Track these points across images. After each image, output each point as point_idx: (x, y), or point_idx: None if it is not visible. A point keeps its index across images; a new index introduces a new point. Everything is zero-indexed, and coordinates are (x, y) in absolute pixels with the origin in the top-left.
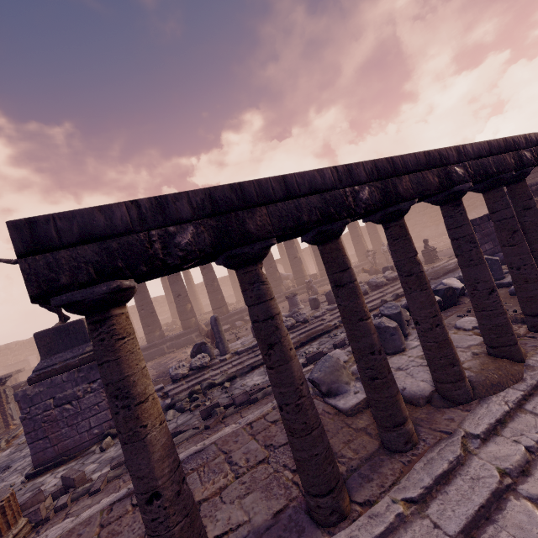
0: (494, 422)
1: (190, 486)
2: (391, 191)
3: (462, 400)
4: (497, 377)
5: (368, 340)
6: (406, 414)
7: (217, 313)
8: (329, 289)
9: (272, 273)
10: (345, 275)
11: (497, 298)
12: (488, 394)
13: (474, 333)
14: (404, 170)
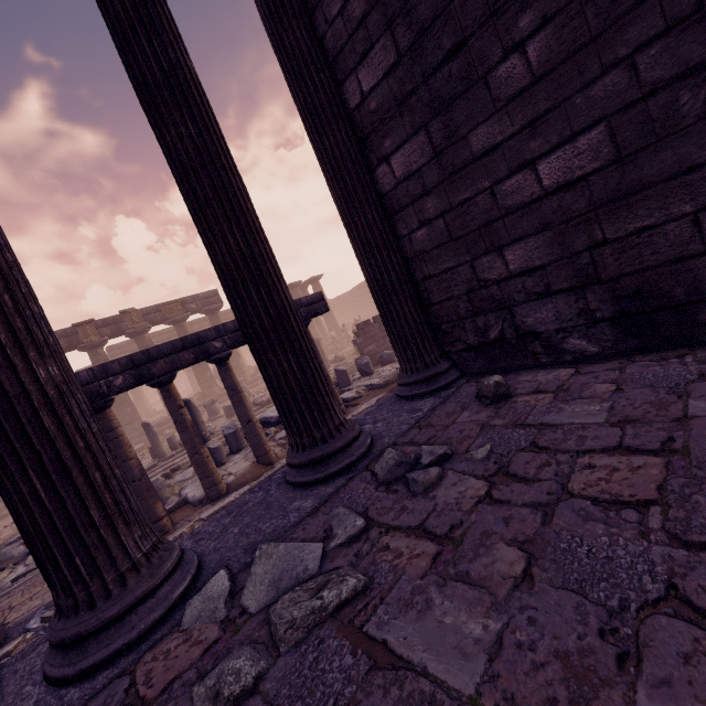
0: (219, 509)
1: (12, 600)
2: (145, 374)
3: (215, 498)
4: (245, 479)
5: (130, 473)
6: (161, 515)
7: (127, 431)
8: (265, 387)
9: (201, 373)
10: (111, 434)
11: (252, 426)
12: (233, 491)
13: (277, 443)
14: (160, 356)
